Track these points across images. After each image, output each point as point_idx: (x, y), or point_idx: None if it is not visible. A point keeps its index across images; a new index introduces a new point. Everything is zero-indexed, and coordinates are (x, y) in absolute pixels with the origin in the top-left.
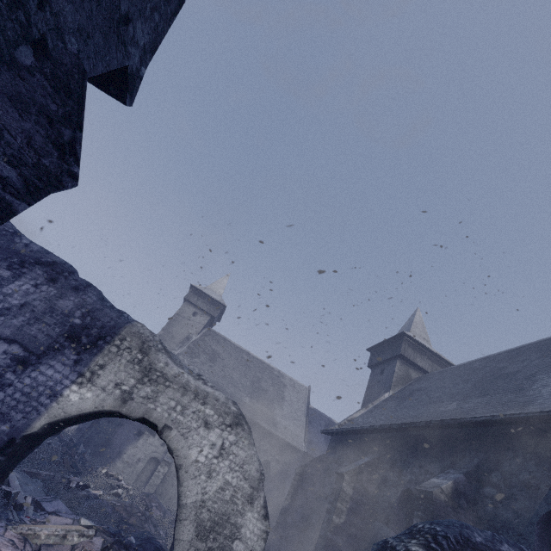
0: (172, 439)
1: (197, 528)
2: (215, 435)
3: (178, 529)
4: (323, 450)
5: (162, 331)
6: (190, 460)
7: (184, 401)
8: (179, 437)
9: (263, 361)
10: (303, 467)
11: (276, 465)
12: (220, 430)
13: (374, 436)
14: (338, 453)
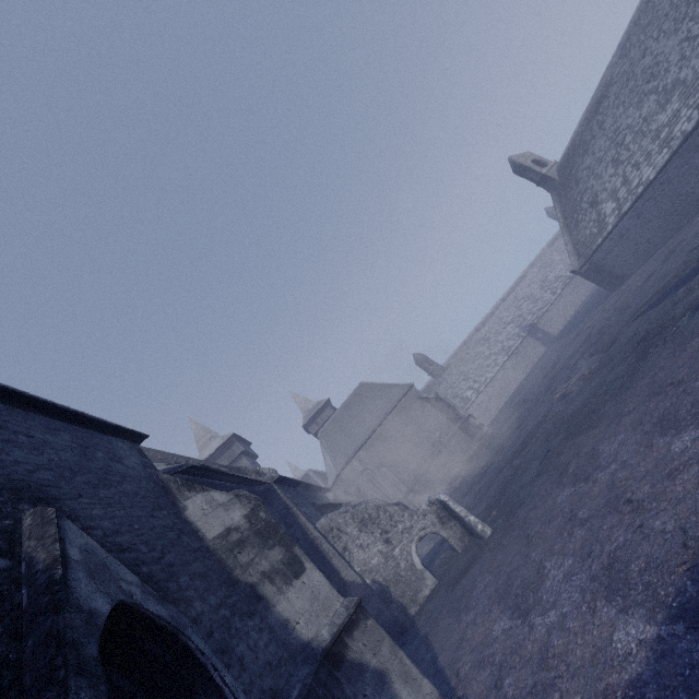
0: None
1: None
2: None
3: None
4: None
5: None
6: None
7: None
8: None
9: None
10: None
11: None
12: None
13: None
14: None
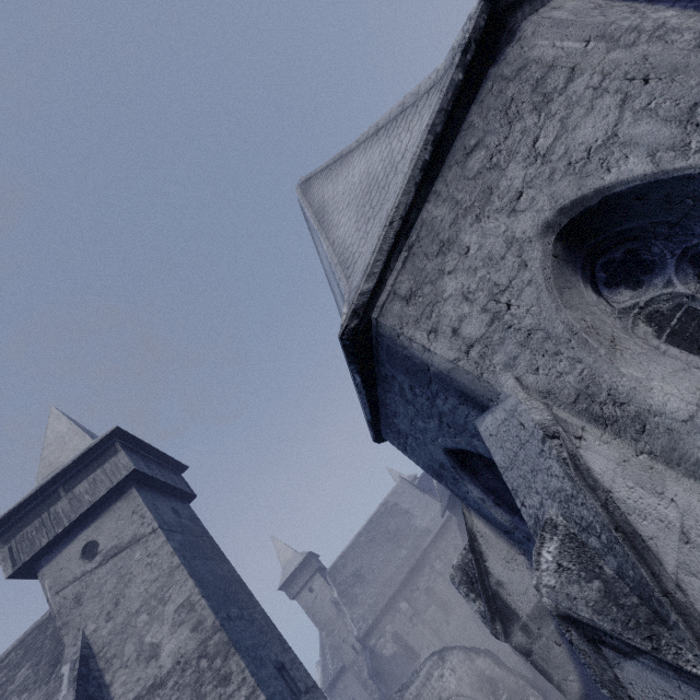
0: (445, 697)
1: (479, 690)
2: (446, 672)
3: (478, 699)
4: None
5: (322, 632)
6: (454, 688)
7: (430, 686)
8: (445, 693)
9: (369, 518)
10: (463, 540)
11: (458, 538)
12: (444, 668)
13: (452, 499)
14: (458, 515)
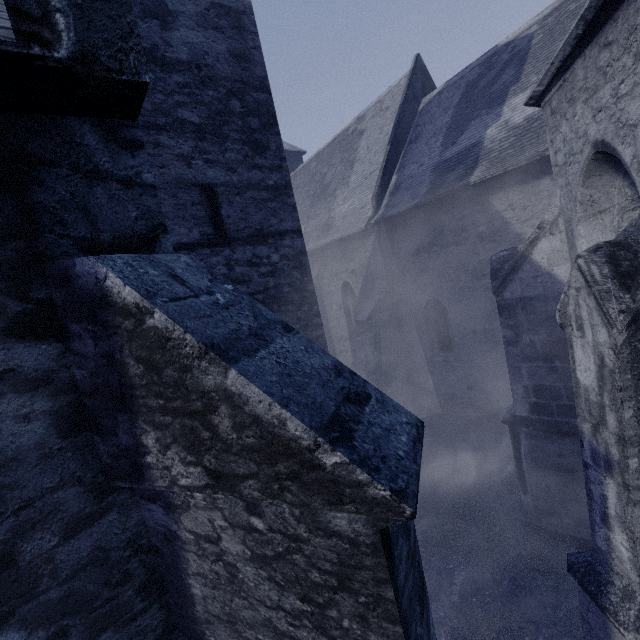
0: None
1: None
2: None
3: None
4: (426, 175)
5: None
6: None
7: None
8: None
9: (336, 136)
10: None
11: (356, 279)
12: None
13: None
14: None
